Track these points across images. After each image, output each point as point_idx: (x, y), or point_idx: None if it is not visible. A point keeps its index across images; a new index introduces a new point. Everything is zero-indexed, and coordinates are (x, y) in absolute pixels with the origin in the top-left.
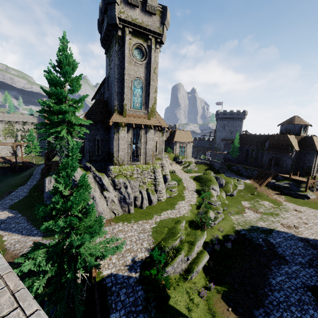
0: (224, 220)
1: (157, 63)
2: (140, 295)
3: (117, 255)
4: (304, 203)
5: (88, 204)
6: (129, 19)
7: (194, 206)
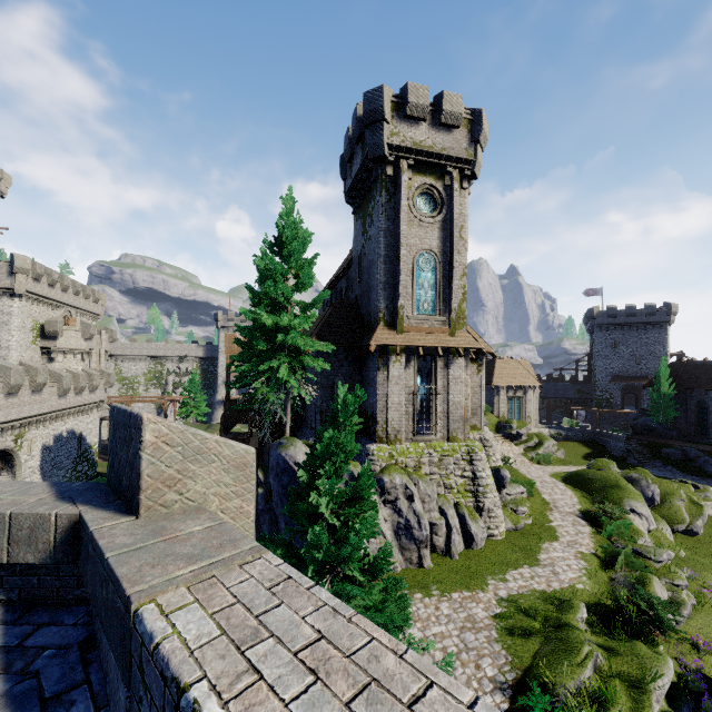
0: (700, 612)
1: (465, 217)
2: None
3: None
4: None
5: None
6: (408, 143)
7: (591, 559)
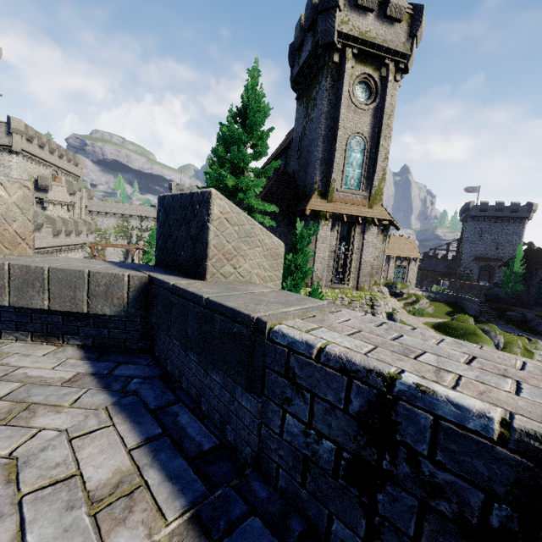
0: None
1: (394, 107)
2: None
3: None
4: None
5: None
6: (355, 32)
7: None
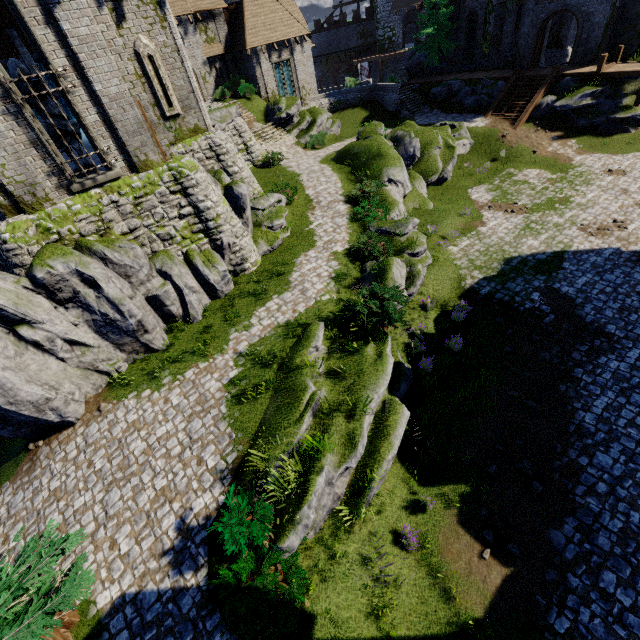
0: (434, 267)
1: None
2: None
3: (132, 524)
4: (627, 143)
5: None
6: None
7: (344, 258)
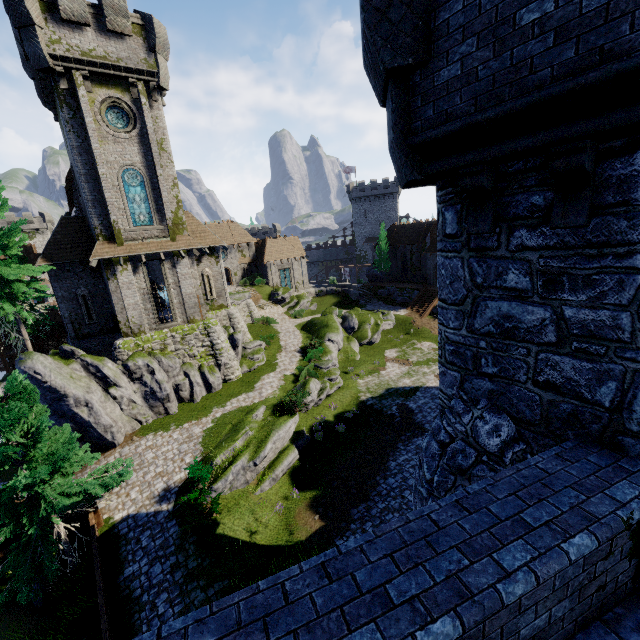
0: (344, 389)
1: (164, 129)
2: (174, 532)
3: (140, 486)
4: None
5: (79, 417)
6: (75, 52)
7: (289, 378)
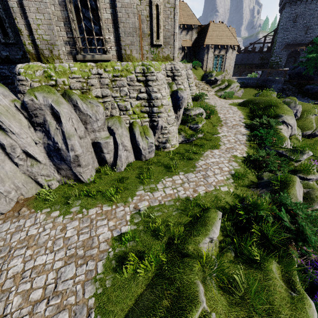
0: None
1: None
2: None
3: None
4: None
5: None
6: None
7: (242, 162)
